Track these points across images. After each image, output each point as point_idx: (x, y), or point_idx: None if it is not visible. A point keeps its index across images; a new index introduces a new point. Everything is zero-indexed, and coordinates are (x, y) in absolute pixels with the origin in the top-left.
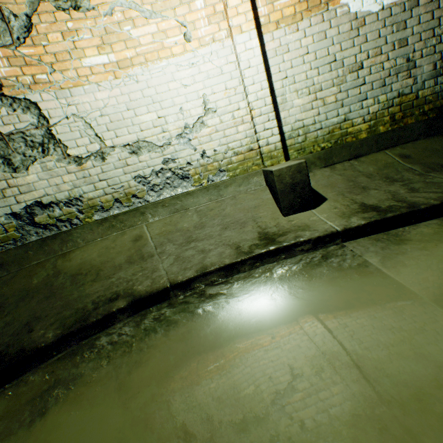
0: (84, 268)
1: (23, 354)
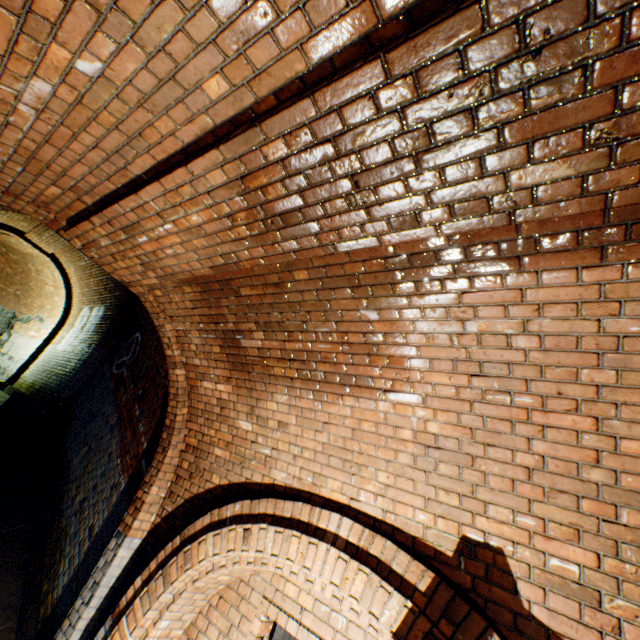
0: None
1: None
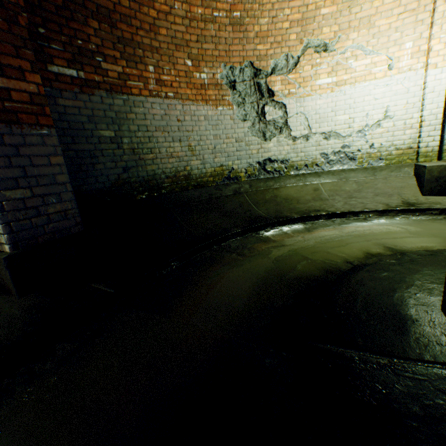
0: (289, 197)
1: (289, 217)
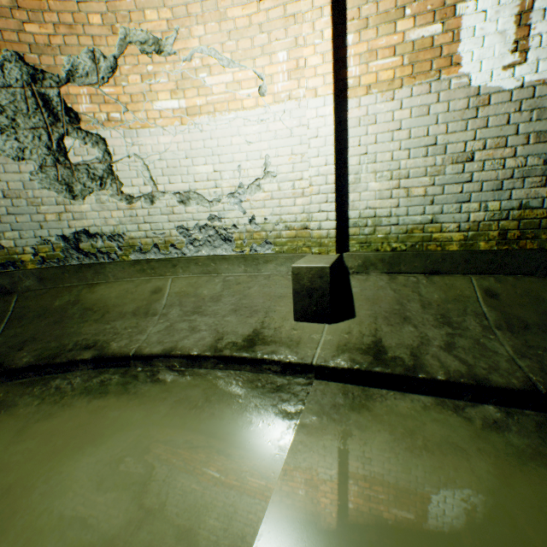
0: (98, 305)
1: None
